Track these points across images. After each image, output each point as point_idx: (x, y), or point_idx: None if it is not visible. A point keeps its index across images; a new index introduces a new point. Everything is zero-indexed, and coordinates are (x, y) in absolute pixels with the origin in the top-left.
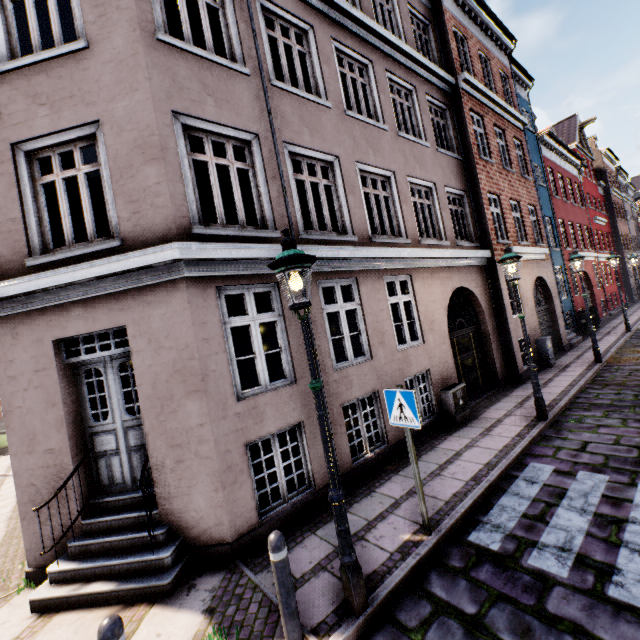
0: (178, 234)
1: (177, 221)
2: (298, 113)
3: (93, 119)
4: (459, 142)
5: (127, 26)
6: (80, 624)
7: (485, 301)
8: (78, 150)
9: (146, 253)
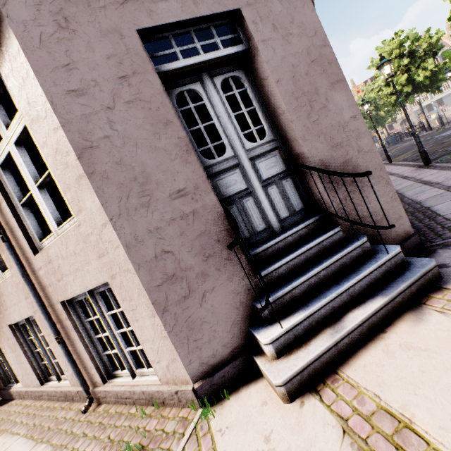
0: None
1: None
2: None
3: None
4: None
5: None
6: (404, 347)
7: None
8: None
9: None
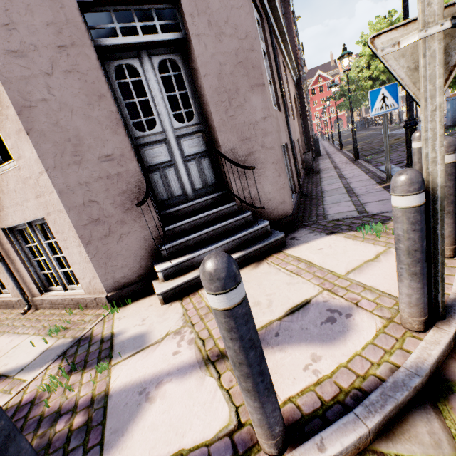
0: None
1: None
2: None
3: None
4: None
5: None
6: None
7: (298, 109)
8: None
9: None
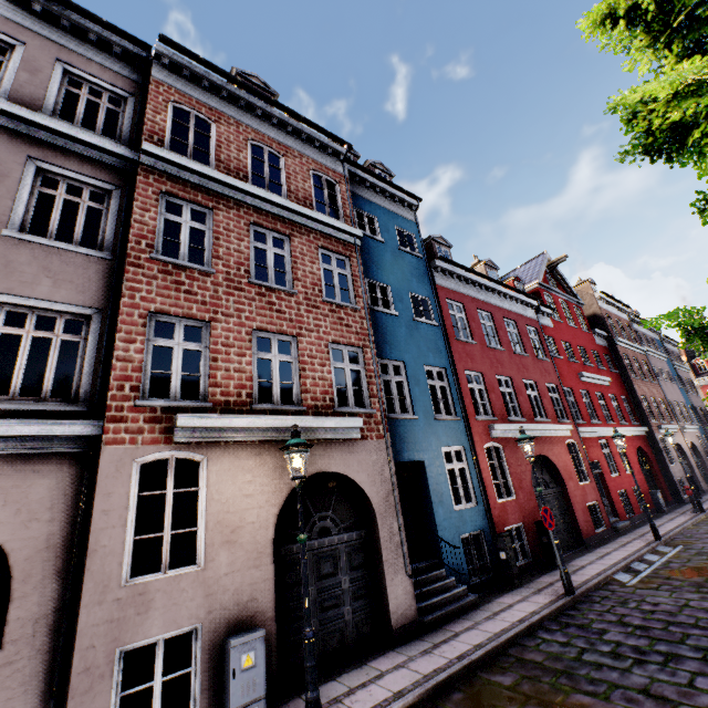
0: None
1: None
2: None
3: None
4: (119, 233)
5: None
6: None
7: (40, 540)
8: None
9: None
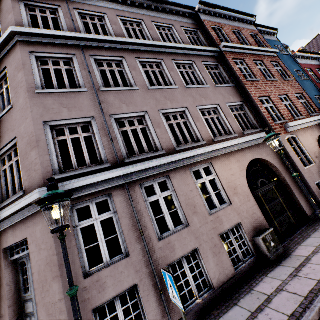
0: (45, 182)
1: (44, 175)
2: (118, 98)
3: (14, 137)
4: (231, 77)
5: (24, 93)
6: None
7: (278, 163)
8: (13, 152)
9: (27, 197)
